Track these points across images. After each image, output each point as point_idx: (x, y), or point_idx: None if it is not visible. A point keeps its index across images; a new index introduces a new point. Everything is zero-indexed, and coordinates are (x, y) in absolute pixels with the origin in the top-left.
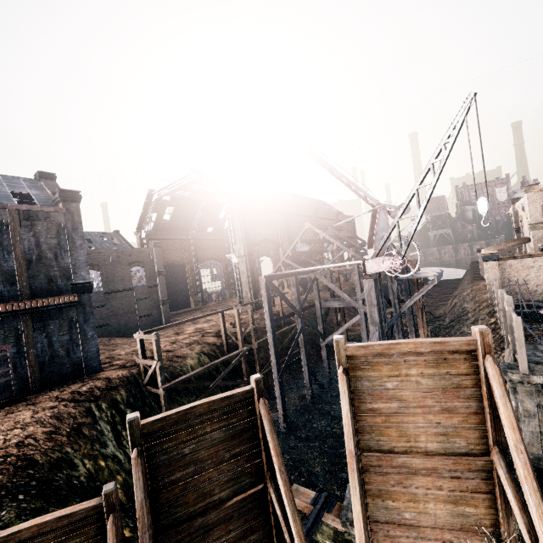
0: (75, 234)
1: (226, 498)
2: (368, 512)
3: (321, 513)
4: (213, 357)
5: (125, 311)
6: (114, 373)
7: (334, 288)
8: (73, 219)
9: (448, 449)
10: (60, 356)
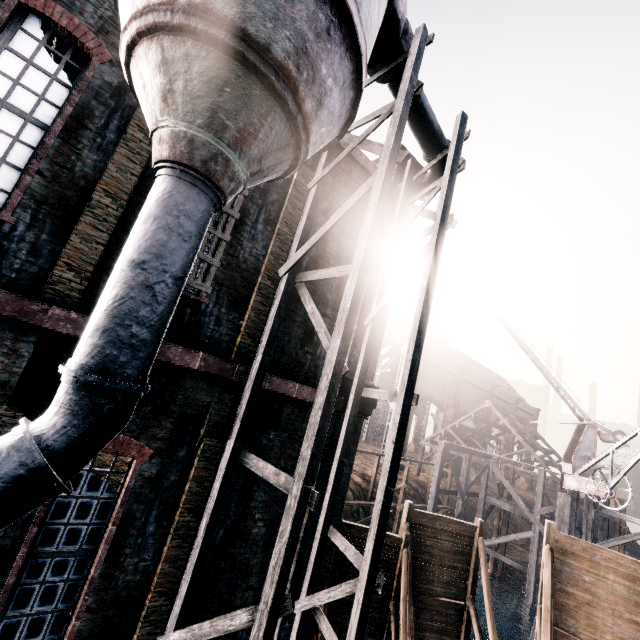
0: None
1: (439, 593)
2: None
3: None
4: (357, 497)
5: None
6: None
7: (508, 487)
8: None
9: None
10: None
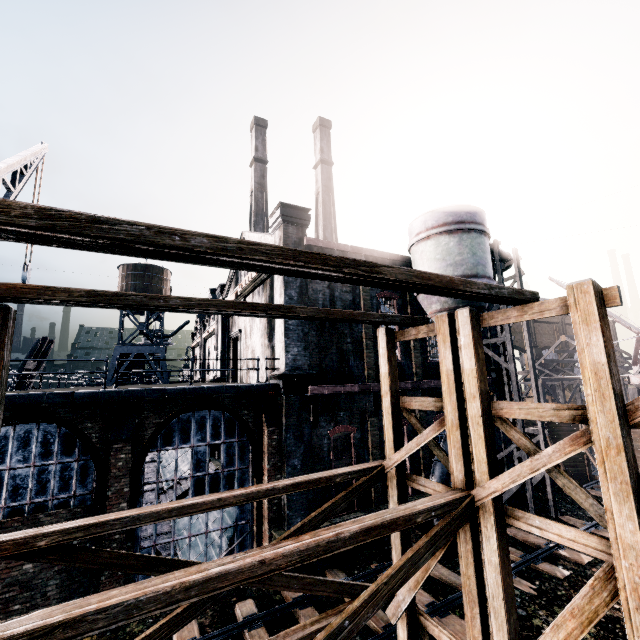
0: None
1: None
2: None
3: None
4: None
5: None
6: None
7: None
8: None
9: None
10: None
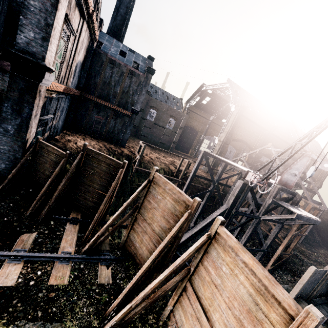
0: (144, 88)
1: (97, 188)
2: (129, 234)
3: (125, 228)
4: (166, 174)
5: (156, 136)
6: (126, 151)
7: None
8: (147, 81)
9: (159, 234)
10: (115, 133)
